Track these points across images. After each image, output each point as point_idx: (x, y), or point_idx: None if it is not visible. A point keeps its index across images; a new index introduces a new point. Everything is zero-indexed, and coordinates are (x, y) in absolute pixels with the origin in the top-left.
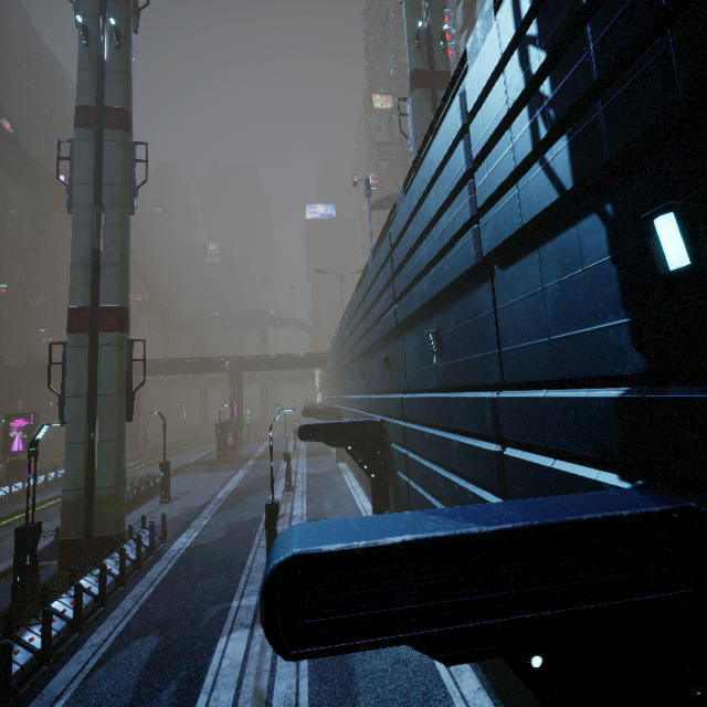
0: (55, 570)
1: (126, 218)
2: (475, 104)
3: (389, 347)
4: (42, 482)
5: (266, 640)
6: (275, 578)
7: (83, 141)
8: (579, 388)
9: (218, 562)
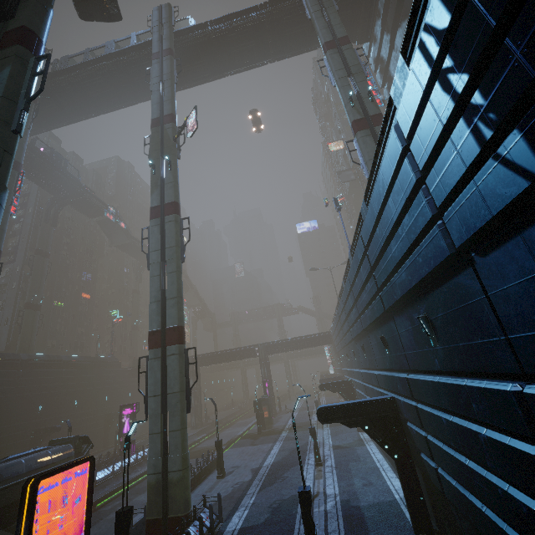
0: None
1: (179, 265)
2: (410, 130)
3: (382, 328)
4: (141, 456)
5: None
6: None
7: (154, 226)
8: None
9: None
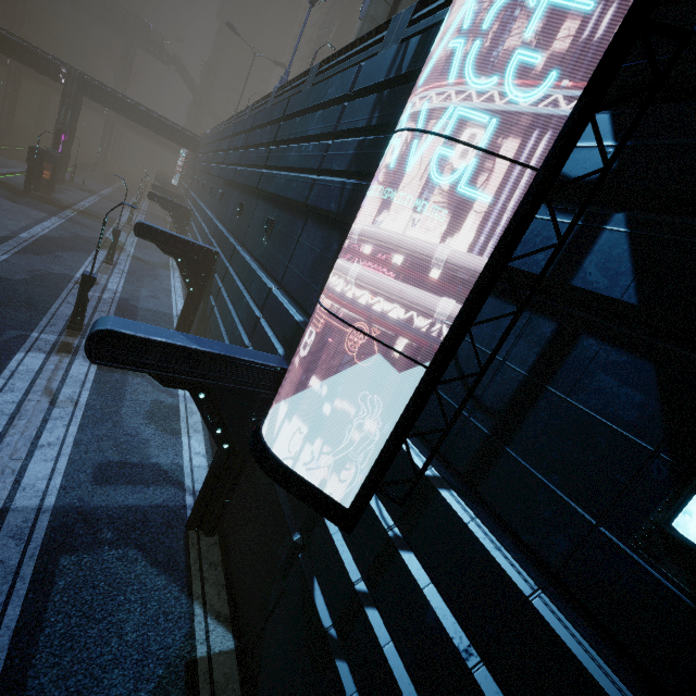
0: None
1: None
2: (358, 90)
3: (247, 197)
4: None
5: (61, 364)
6: (96, 334)
7: None
8: (302, 308)
9: (19, 299)
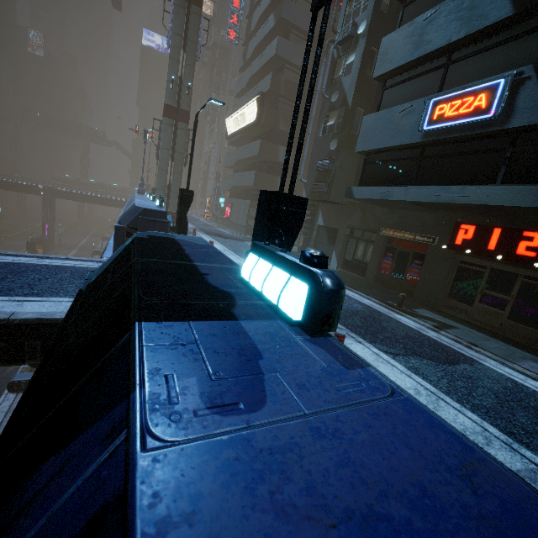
0: None
1: None
2: None
3: None
4: None
5: None
6: (10, 384)
7: None
8: None
9: None
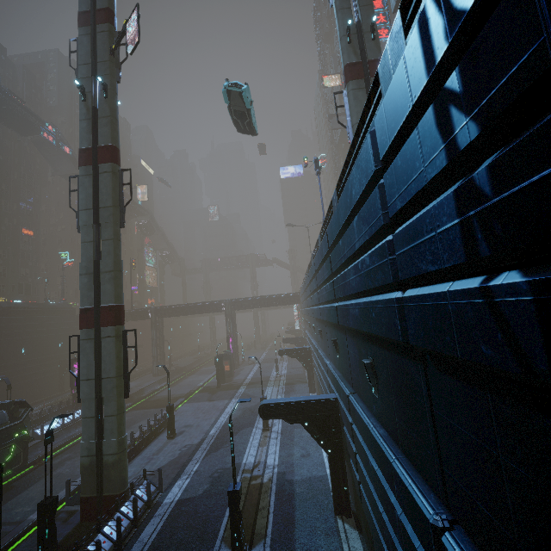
0: (79, 519)
1: (117, 232)
2: (387, 152)
3: (336, 332)
4: None
5: None
6: None
7: (84, 176)
8: None
9: (197, 527)
